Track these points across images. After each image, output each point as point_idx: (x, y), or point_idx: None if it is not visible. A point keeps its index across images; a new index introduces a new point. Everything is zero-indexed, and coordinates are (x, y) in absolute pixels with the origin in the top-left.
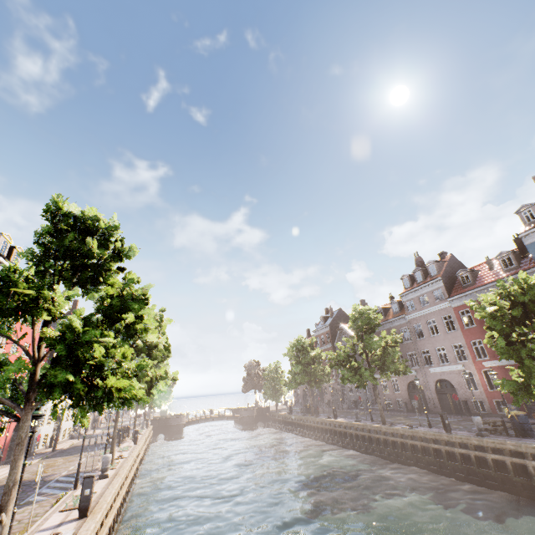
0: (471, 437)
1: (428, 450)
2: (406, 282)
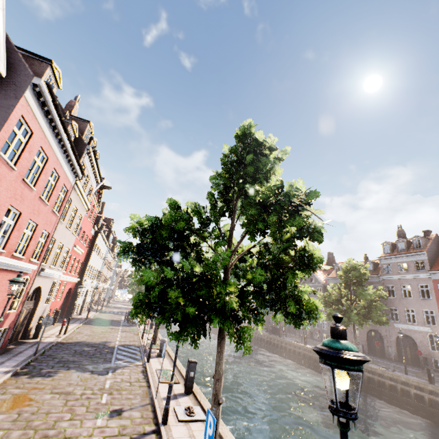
0: None
1: (406, 392)
2: (387, 248)
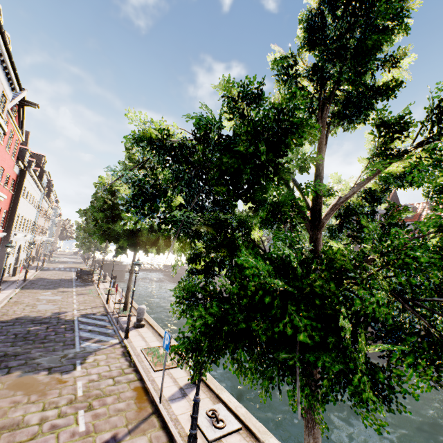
0: None
1: None
2: None
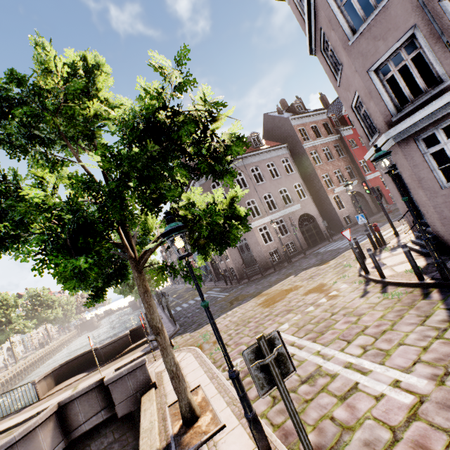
0: None
1: None
2: None
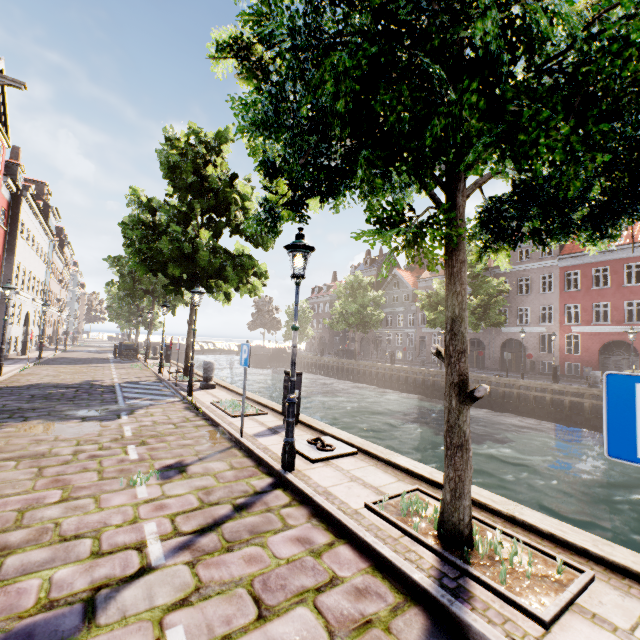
0: (591, 388)
1: (524, 397)
2: None
